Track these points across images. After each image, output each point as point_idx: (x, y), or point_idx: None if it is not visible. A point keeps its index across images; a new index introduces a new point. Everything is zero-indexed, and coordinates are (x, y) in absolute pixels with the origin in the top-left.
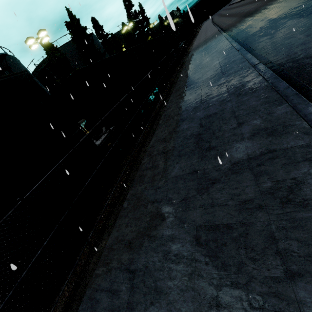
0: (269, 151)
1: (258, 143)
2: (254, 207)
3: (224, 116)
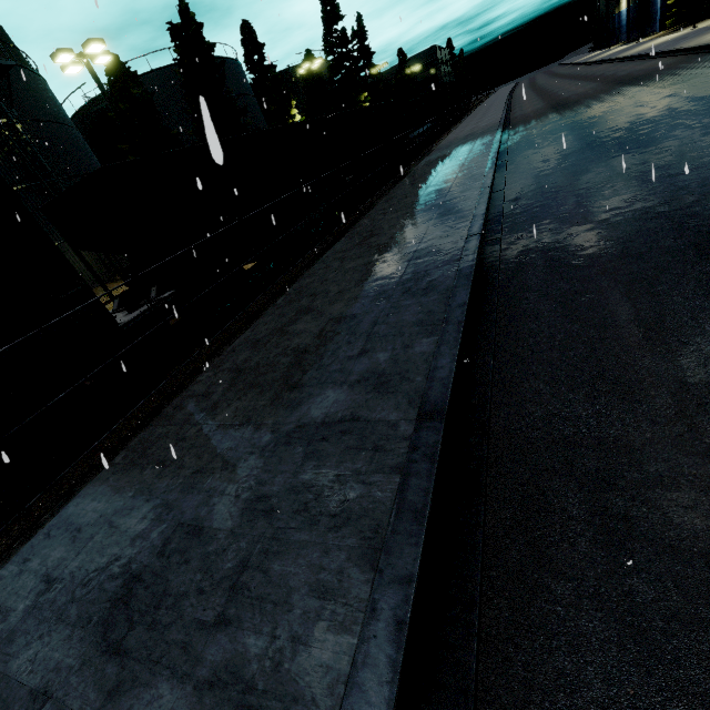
0: (352, 418)
1: (353, 397)
2: (263, 509)
3: (359, 327)
